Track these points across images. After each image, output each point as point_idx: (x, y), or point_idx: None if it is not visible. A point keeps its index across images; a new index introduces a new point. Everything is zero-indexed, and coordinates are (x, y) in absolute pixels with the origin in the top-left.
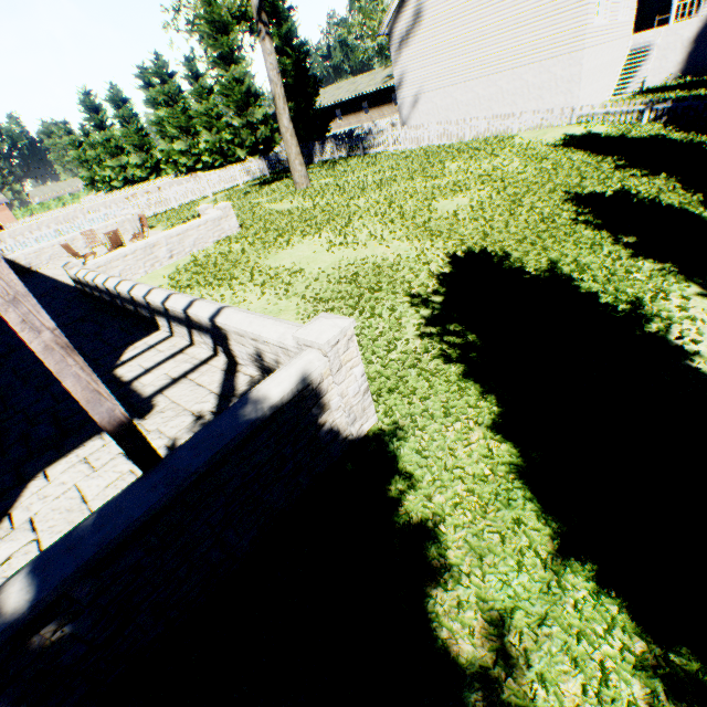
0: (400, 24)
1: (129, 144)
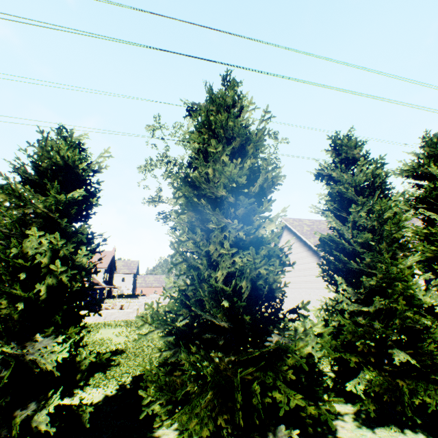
0: None
1: None
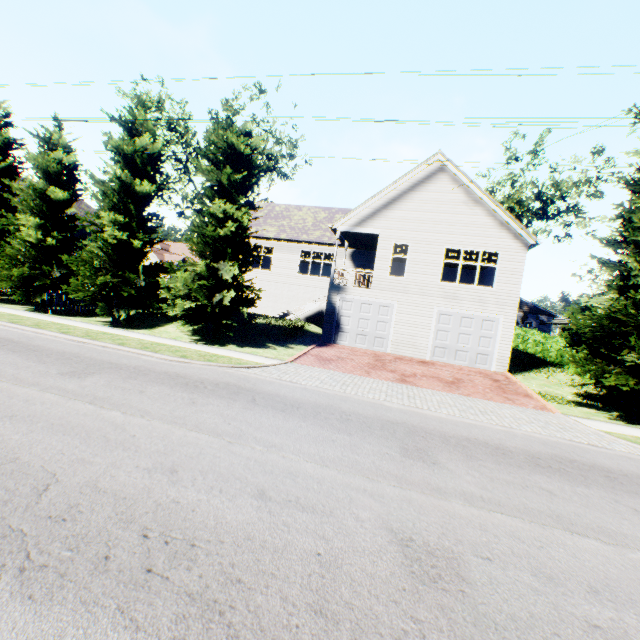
0: None
1: None
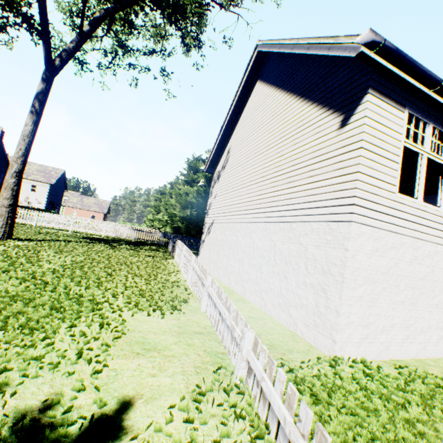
0: (219, 167)
1: (154, 209)
